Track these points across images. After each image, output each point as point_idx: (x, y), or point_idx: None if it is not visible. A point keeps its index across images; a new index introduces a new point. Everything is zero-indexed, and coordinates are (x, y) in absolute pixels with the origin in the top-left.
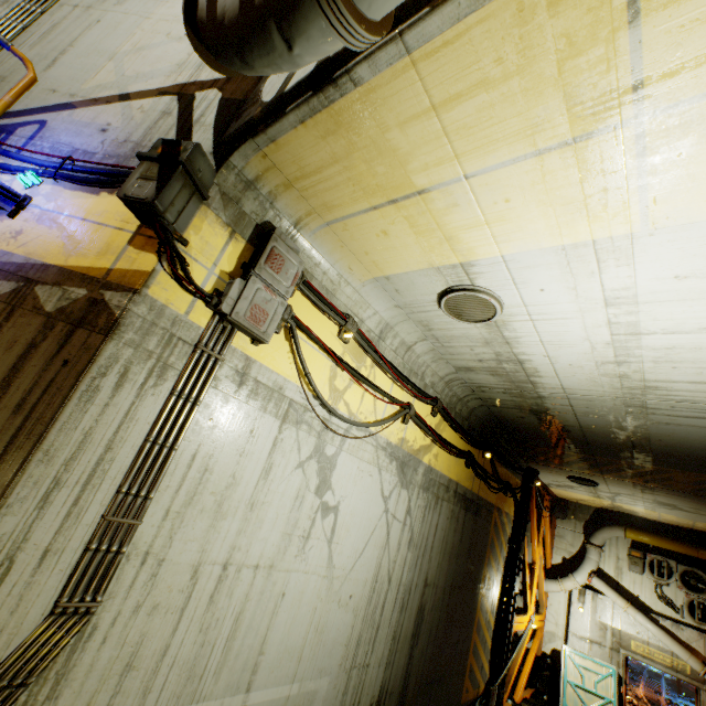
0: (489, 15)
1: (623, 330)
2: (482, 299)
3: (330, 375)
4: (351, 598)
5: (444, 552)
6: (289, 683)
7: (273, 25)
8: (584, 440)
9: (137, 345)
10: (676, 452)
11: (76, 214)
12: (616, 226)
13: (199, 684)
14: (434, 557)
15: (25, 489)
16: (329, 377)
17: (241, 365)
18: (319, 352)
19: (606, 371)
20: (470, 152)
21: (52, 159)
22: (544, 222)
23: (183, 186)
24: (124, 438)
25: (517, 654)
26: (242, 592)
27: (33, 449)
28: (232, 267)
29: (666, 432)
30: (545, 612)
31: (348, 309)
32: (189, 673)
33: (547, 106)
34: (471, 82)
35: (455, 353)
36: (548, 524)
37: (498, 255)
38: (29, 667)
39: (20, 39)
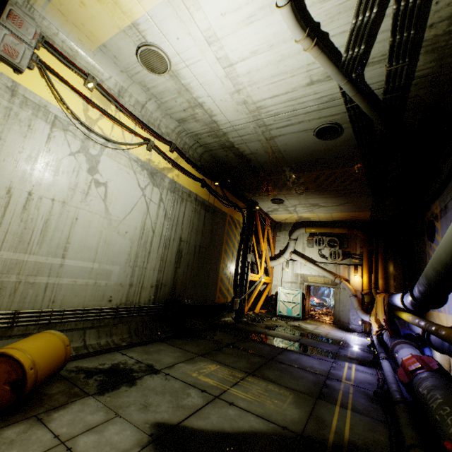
0: None
1: (225, 63)
2: (156, 52)
3: (83, 108)
4: (127, 233)
5: (192, 228)
6: (92, 262)
7: None
8: (260, 165)
9: None
10: (295, 159)
11: None
12: None
13: (28, 246)
14: (185, 229)
15: None
16: (83, 109)
17: (10, 84)
18: (71, 92)
19: (237, 100)
20: None
21: None
22: None
23: None
24: None
25: (254, 292)
26: (46, 210)
27: None
28: None
29: (284, 143)
30: (272, 277)
31: (89, 71)
32: (20, 239)
33: None
34: None
35: (170, 108)
36: (271, 234)
37: (145, 13)
38: None
39: None
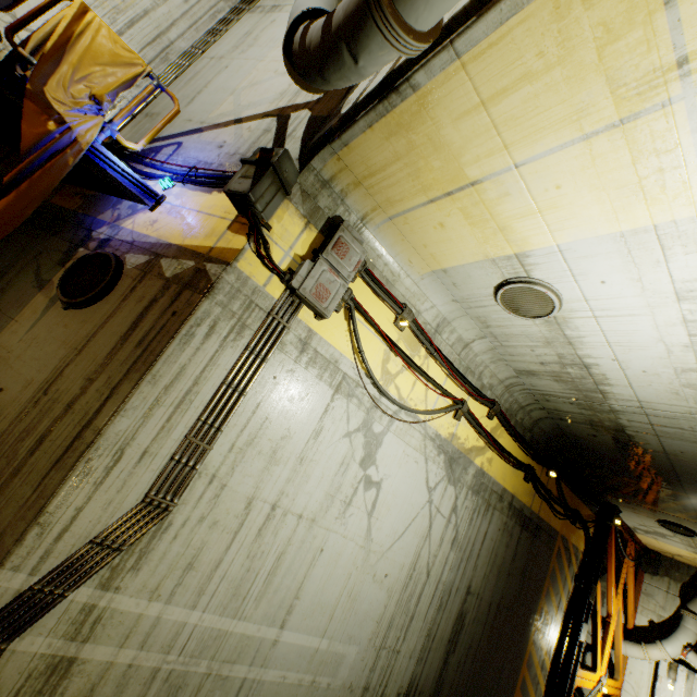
0: (528, 16)
1: None
2: (539, 292)
3: (383, 358)
4: (386, 577)
5: (492, 564)
6: (319, 636)
7: (343, 46)
8: (671, 471)
9: (225, 306)
10: None
11: (194, 208)
12: (678, 209)
13: (242, 603)
14: (480, 566)
15: (138, 400)
16: (382, 360)
17: (303, 335)
18: (374, 335)
19: (688, 380)
20: (518, 142)
21: (183, 169)
22: (598, 207)
23: (272, 183)
24: (207, 377)
25: None
26: (285, 535)
27: (146, 372)
28: (304, 252)
29: None
30: (622, 680)
31: (405, 300)
32: (235, 590)
33: (590, 91)
34: (515, 76)
35: (514, 354)
36: (632, 576)
37: (552, 244)
38: (123, 537)
39: (172, 86)
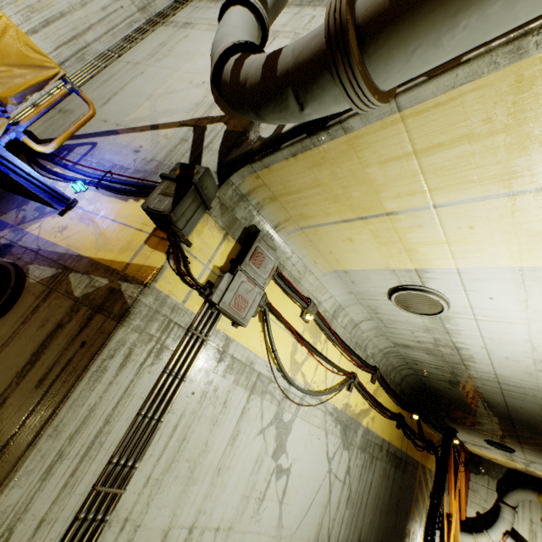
0: (485, 85)
1: None
2: (431, 298)
3: (291, 350)
4: None
5: (375, 508)
6: None
7: (290, 92)
8: (507, 416)
9: (141, 330)
10: None
11: (108, 215)
12: None
13: None
14: (367, 514)
15: (33, 462)
16: (290, 352)
17: (221, 344)
18: (284, 330)
19: None
20: (442, 188)
21: (97, 171)
22: (505, 247)
23: (193, 201)
24: (120, 412)
25: None
26: None
27: (45, 424)
28: (222, 262)
29: None
30: None
31: (309, 293)
32: None
33: (529, 158)
34: (455, 135)
35: (395, 333)
36: (463, 478)
37: (452, 267)
38: None
39: (88, 84)
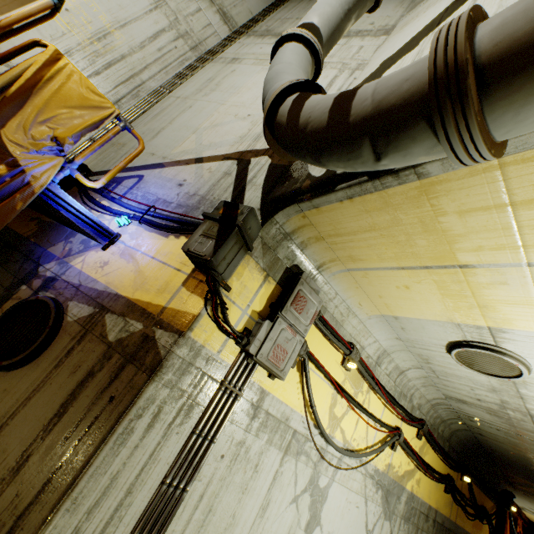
0: None
1: None
2: (506, 360)
3: (330, 402)
4: None
5: None
6: None
7: (365, 140)
8: None
9: (172, 385)
10: None
11: (148, 252)
12: None
13: None
14: None
15: None
16: (329, 405)
17: (256, 398)
18: (323, 380)
19: None
20: None
21: (141, 205)
22: None
23: (235, 243)
24: (144, 480)
25: None
26: None
27: (64, 495)
28: (261, 306)
29: None
30: None
31: (351, 337)
32: None
33: None
34: None
35: (449, 385)
36: None
37: None
38: None
39: (140, 119)
